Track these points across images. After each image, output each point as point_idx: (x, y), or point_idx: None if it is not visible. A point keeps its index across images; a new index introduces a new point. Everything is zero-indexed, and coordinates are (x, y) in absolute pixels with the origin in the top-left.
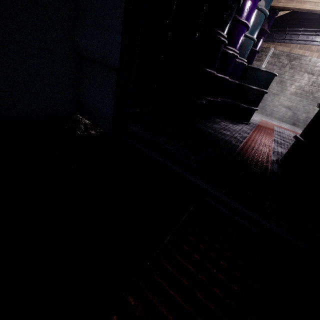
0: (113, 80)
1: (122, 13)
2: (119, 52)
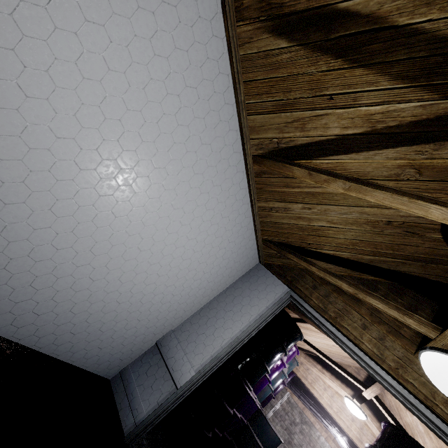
0: (168, 388)
1: (204, 360)
2: (187, 379)
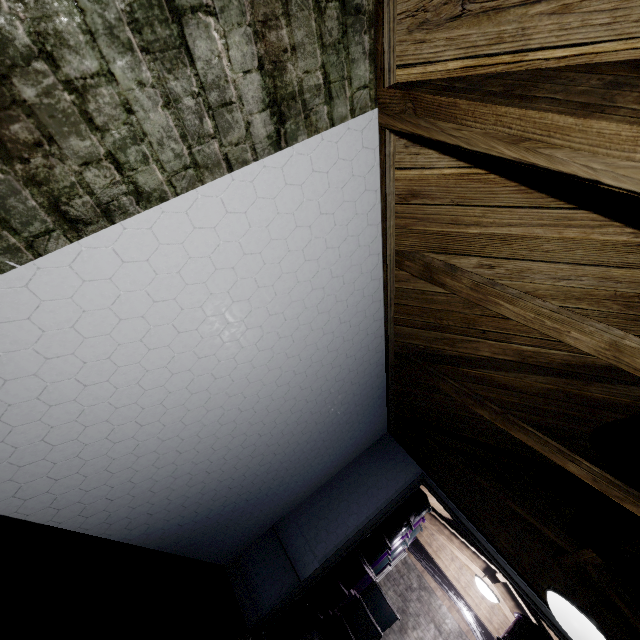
0: (290, 580)
1: (327, 550)
2: (311, 571)
